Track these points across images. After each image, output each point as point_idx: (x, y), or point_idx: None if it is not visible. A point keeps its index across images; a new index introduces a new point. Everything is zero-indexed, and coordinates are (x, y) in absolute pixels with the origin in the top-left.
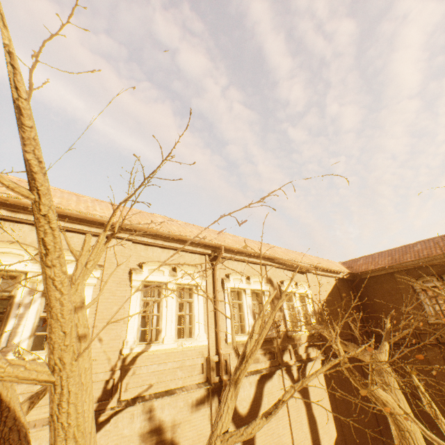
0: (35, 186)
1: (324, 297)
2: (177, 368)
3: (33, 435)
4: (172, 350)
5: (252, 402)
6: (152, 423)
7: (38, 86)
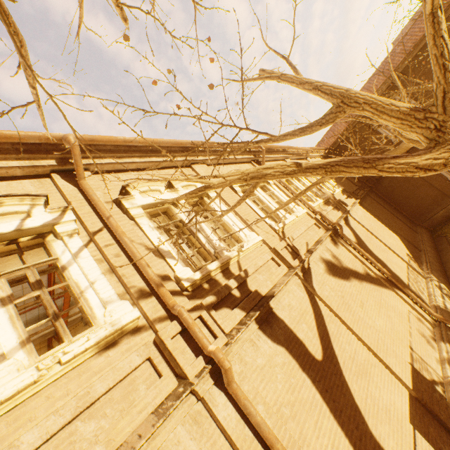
0: None
1: None
2: (307, 231)
3: (286, 290)
4: (295, 222)
5: (353, 235)
6: (326, 262)
7: None
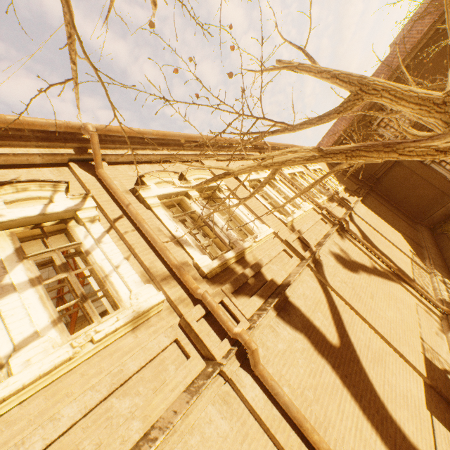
0: None
1: (328, 169)
2: (314, 226)
3: (299, 280)
4: (302, 216)
5: (358, 231)
6: (335, 256)
7: None
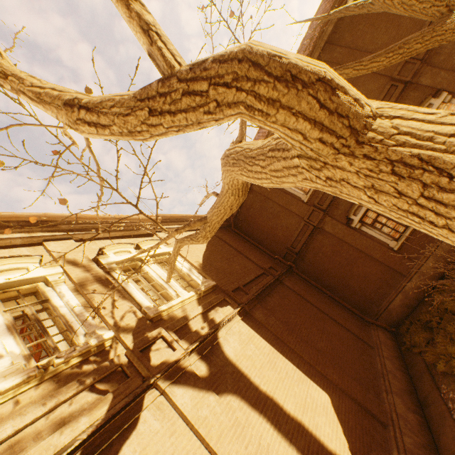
0: None
1: (202, 250)
2: None
3: None
4: None
5: None
6: None
7: None
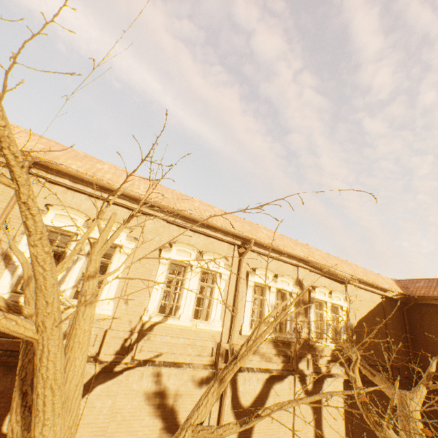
0: (14, 177)
1: (362, 314)
2: (188, 345)
3: None
4: (186, 328)
5: (256, 398)
6: (158, 386)
7: (11, 89)
